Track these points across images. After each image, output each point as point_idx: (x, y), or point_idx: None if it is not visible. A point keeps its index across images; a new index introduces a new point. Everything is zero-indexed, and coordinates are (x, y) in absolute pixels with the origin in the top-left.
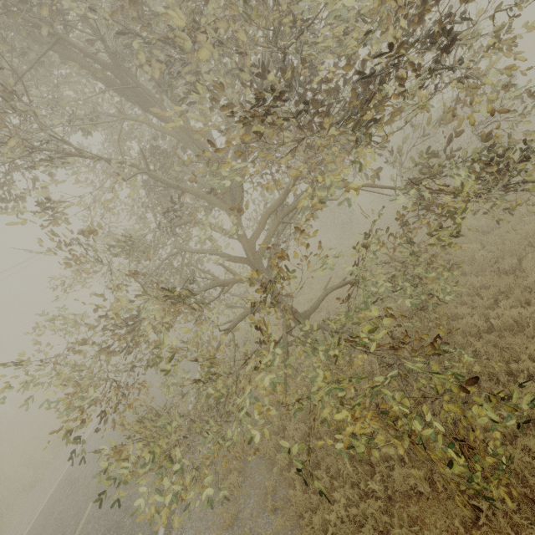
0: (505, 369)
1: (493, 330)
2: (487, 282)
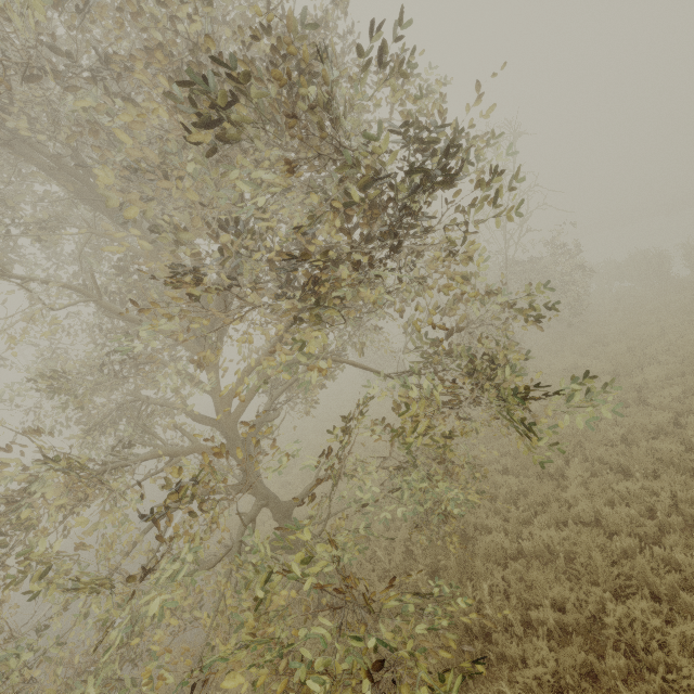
0: (525, 617)
1: (524, 555)
2: (528, 487)
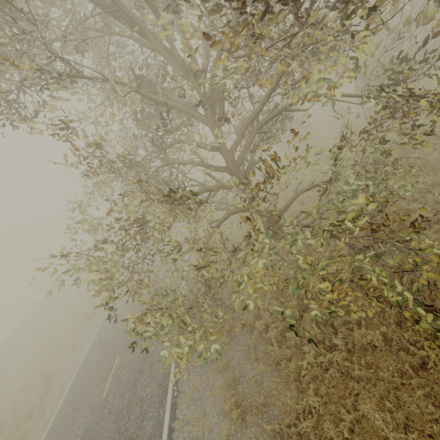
0: None
1: None
2: (438, 181)
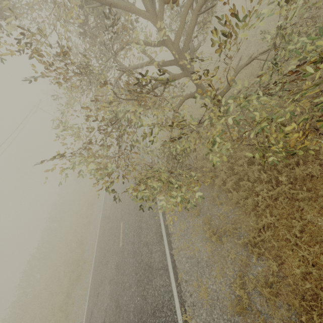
0: None
1: None
2: None
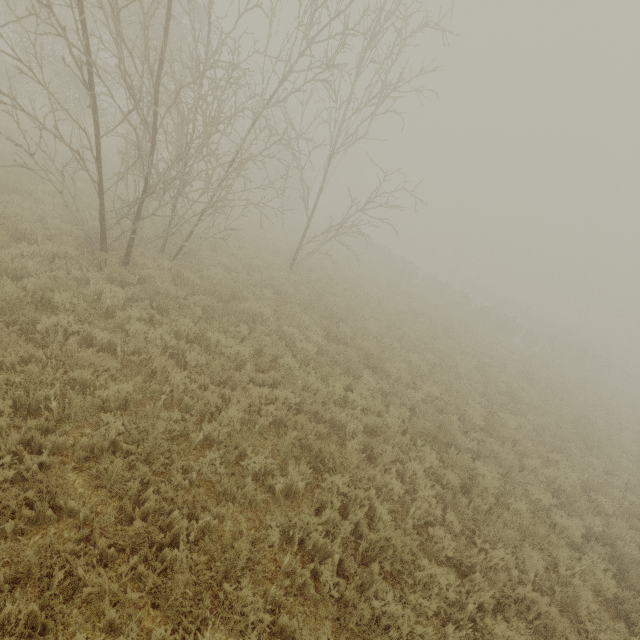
0: None
1: None
2: None
